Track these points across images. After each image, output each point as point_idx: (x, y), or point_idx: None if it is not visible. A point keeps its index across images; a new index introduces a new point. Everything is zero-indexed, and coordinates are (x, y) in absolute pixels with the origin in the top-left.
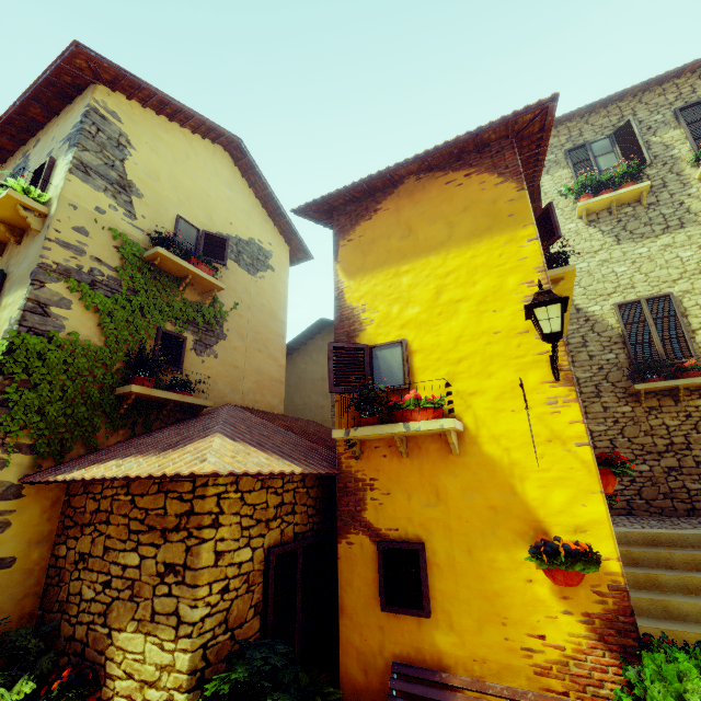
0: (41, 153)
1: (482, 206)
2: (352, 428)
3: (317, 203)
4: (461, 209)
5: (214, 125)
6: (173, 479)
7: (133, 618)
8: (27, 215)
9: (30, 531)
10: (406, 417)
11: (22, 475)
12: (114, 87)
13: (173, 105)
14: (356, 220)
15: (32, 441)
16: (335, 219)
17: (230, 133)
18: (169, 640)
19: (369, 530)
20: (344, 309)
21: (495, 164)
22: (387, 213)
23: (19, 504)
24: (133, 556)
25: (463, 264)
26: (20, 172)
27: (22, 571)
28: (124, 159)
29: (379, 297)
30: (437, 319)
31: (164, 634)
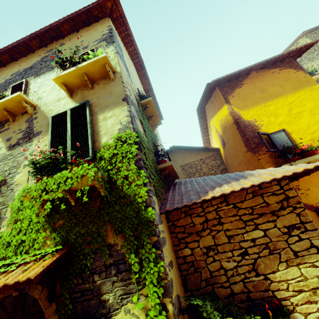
0: (73, 48)
1: (293, 79)
2: (292, 162)
3: (220, 80)
4: (284, 81)
5: (138, 51)
6: (261, 187)
7: (280, 262)
8: (109, 70)
9: (169, 244)
10: (314, 153)
11: (158, 209)
12: (115, 21)
13: (131, 37)
14: (233, 88)
15: (154, 190)
16: (221, 89)
17: (141, 57)
18: (317, 260)
19: (307, 207)
20: (244, 122)
21: (290, 66)
22: (248, 84)
23: (163, 227)
24: (256, 232)
25: (296, 99)
26: (52, 58)
27: (175, 269)
28: (123, 55)
29: (261, 115)
30: (294, 119)
31: (312, 259)
